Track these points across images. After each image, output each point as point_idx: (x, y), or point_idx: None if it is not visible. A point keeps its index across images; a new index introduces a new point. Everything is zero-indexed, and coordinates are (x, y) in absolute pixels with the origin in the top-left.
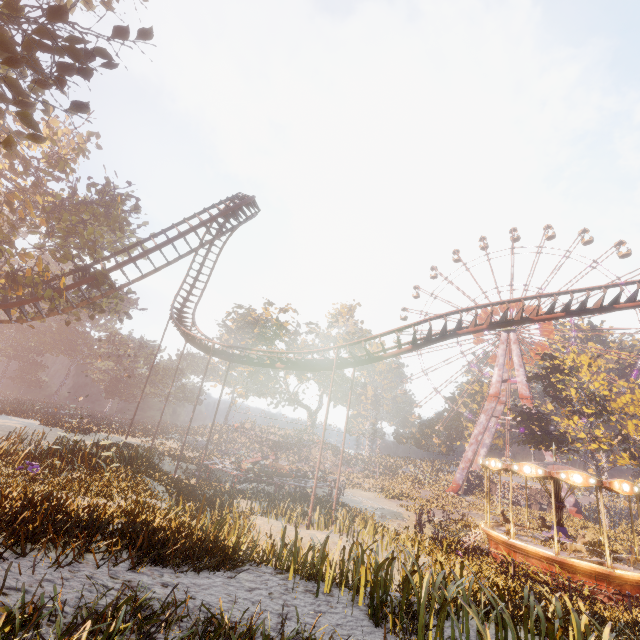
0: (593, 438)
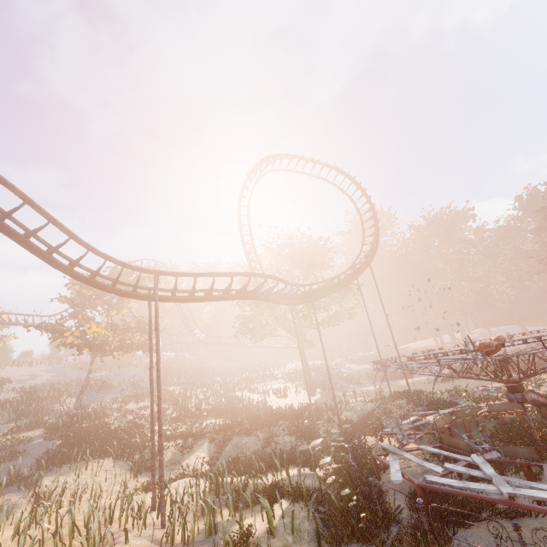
0: None
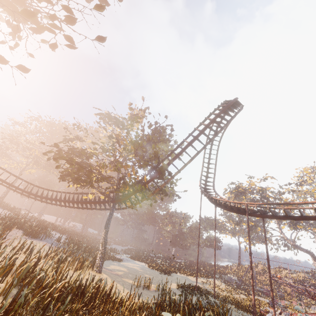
0: None
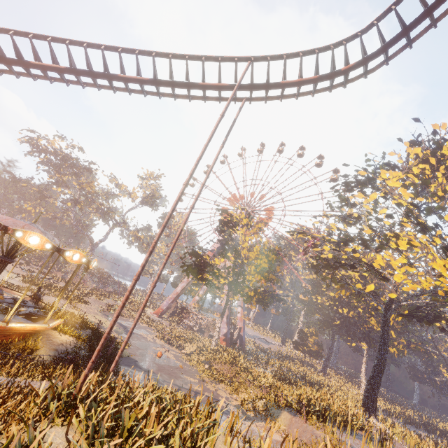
0: (216, 272)
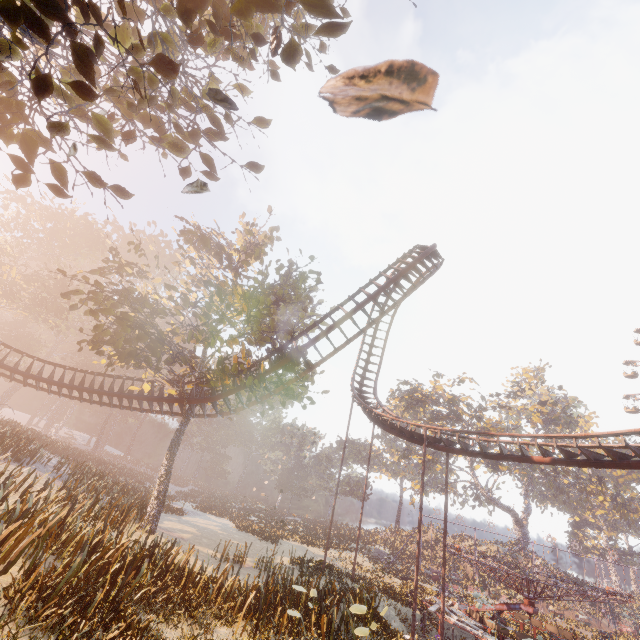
0: None
